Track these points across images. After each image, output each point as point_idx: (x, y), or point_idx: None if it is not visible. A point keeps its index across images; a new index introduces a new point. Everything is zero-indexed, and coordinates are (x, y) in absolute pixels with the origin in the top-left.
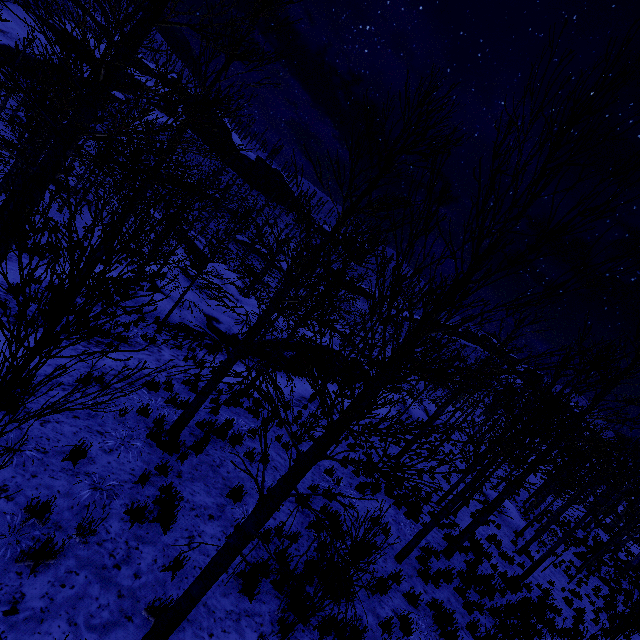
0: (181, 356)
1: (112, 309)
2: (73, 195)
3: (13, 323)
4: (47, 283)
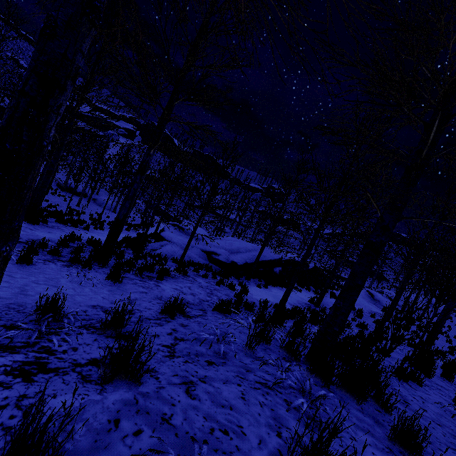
0: (211, 282)
1: (142, 252)
2: (83, 197)
3: (70, 266)
4: (85, 241)
